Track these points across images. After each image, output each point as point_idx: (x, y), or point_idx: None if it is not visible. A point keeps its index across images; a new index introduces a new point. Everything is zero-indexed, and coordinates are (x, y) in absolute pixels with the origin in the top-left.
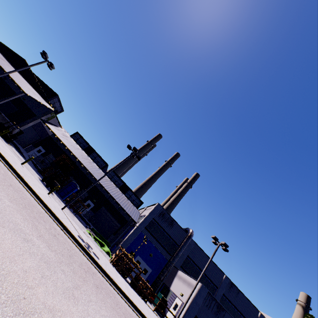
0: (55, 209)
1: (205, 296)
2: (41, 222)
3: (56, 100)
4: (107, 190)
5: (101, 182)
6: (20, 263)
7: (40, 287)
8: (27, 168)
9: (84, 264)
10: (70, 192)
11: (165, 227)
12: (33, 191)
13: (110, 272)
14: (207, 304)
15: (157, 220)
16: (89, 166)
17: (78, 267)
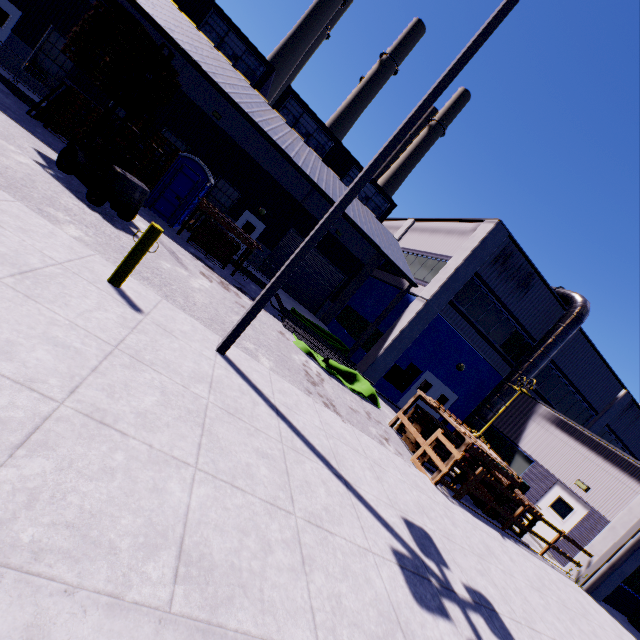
0: (223, 493)
1: None
2: None
3: None
4: (316, 183)
5: (286, 148)
6: None
7: None
8: None
9: None
10: (190, 200)
11: (505, 295)
12: None
13: None
14: None
15: (485, 278)
16: (221, 76)
17: None
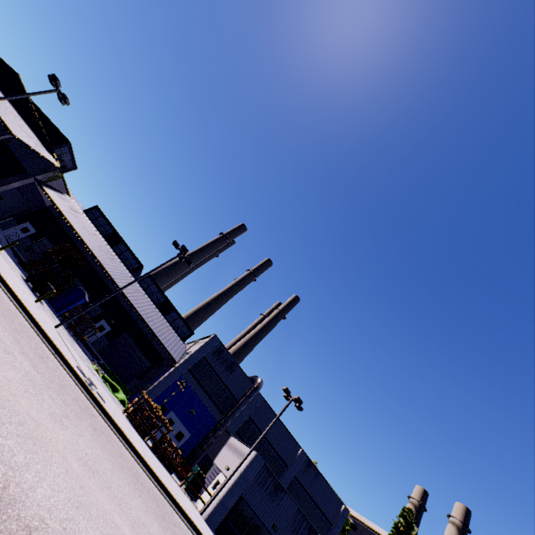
0: (45, 325)
1: (259, 469)
2: (25, 338)
3: (66, 150)
4: (134, 307)
5: (127, 292)
6: (2, 371)
7: (24, 399)
8: (3, 257)
9: (81, 401)
10: (73, 304)
11: (220, 371)
12: (14, 294)
13: (120, 421)
14: (261, 481)
15: (209, 361)
16: (109, 265)
17: (71, 401)
